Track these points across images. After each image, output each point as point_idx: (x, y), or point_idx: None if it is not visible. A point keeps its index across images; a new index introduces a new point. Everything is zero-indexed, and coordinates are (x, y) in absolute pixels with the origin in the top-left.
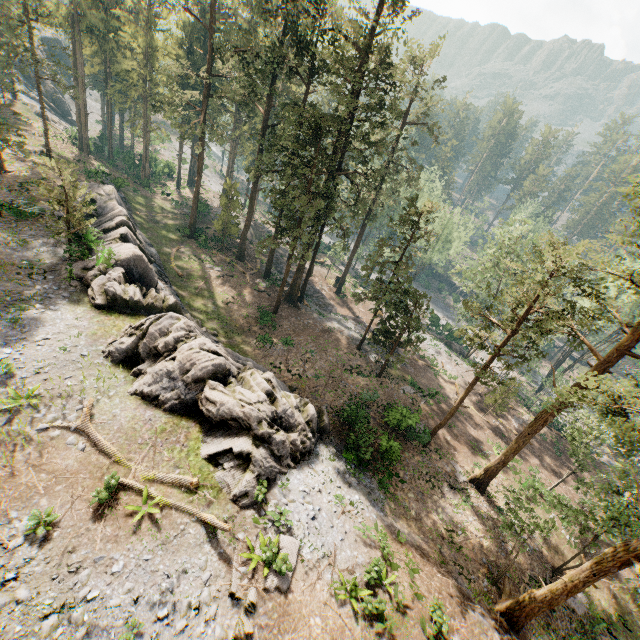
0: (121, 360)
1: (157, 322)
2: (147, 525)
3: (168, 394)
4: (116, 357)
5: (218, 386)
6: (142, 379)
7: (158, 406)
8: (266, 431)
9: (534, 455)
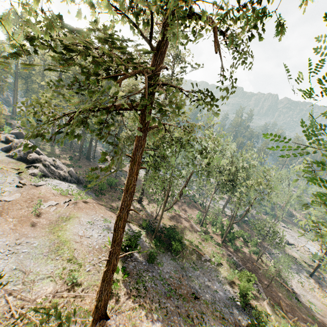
0: (5, 150)
1: (19, 140)
2: (0, 171)
3: (18, 155)
4: (4, 149)
5: (34, 153)
6: (10, 152)
7: (14, 159)
8: (47, 163)
9: (177, 205)
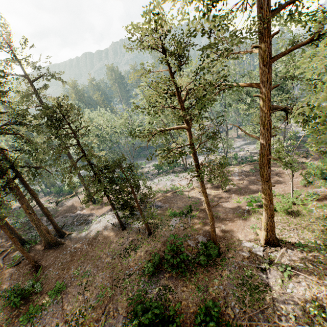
0: None
1: None
2: None
3: None
4: None
5: None
6: None
7: None
8: None
9: (260, 184)
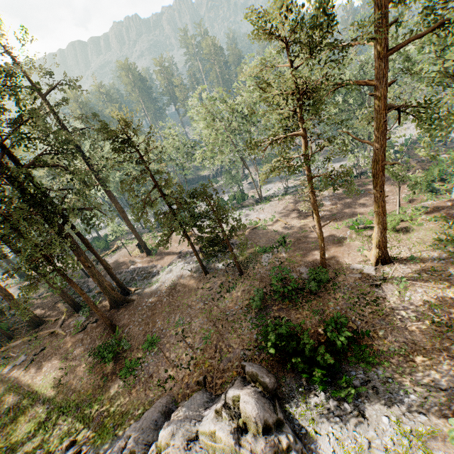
0: None
1: None
2: None
3: None
4: None
5: None
6: None
7: None
8: None
9: (357, 206)
